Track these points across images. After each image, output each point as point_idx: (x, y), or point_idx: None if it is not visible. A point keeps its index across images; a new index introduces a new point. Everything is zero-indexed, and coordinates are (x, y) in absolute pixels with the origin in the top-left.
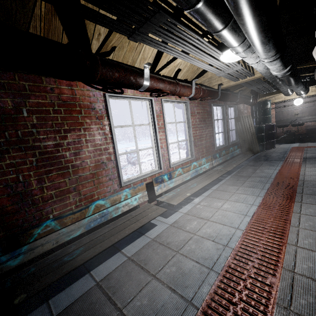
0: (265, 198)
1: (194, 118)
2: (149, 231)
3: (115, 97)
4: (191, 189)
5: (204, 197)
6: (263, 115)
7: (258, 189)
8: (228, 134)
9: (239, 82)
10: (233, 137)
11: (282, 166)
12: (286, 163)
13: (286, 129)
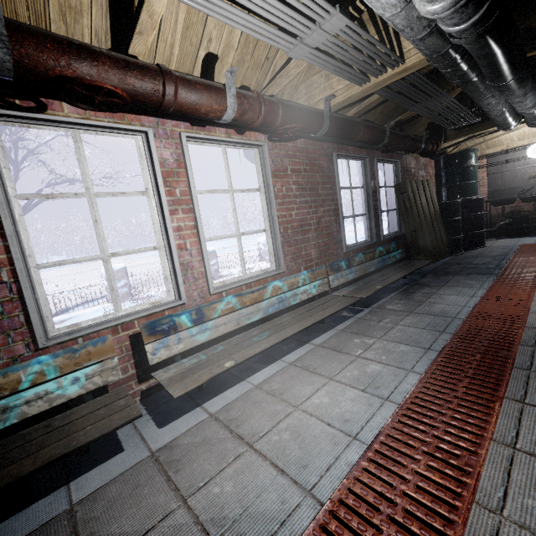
0: (426, 378)
1: (283, 182)
2: (87, 473)
3: (18, 120)
4: (246, 349)
5: (284, 366)
6: (461, 180)
7: (418, 350)
8: (378, 219)
9: (370, 87)
10: (393, 224)
11: (490, 288)
12: (501, 280)
13: (510, 207)
